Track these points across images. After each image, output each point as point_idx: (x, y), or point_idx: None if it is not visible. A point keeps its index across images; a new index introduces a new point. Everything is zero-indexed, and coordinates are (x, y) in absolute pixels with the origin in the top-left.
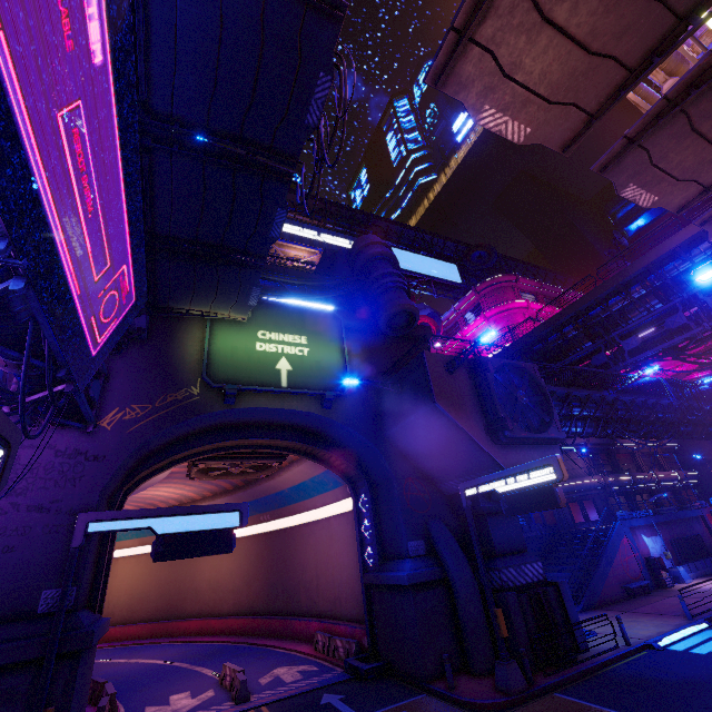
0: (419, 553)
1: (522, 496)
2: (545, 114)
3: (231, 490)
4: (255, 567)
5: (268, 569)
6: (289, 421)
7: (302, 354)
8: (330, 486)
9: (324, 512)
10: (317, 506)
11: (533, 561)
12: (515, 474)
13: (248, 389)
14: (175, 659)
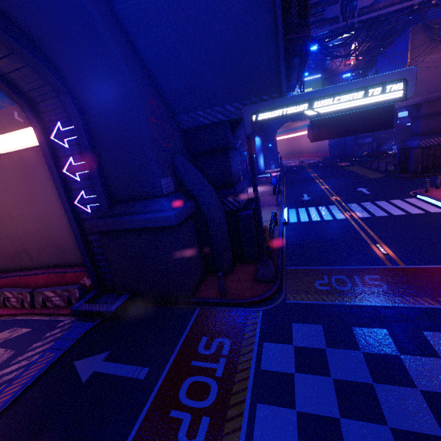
0: (170, 190)
1: (345, 119)
2: None
3: None
4: None
5: None
6: None
7: None
8: None
9: None
10: None
11: (246, 186)
12: (344, 92)
13: None
14: None
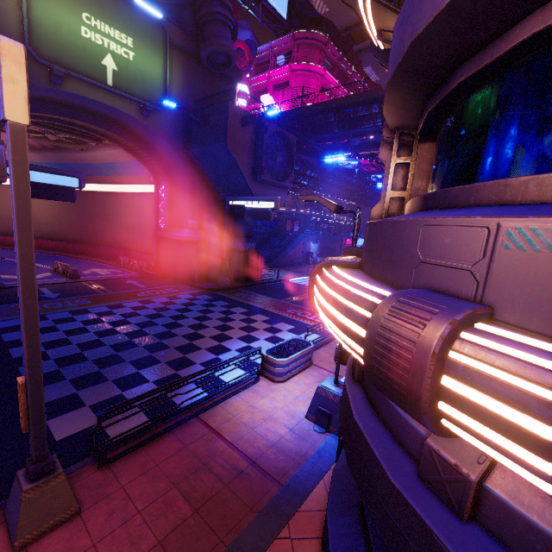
0: (194, 227)
1: (256, 212)
2: (339, 6)
3: (39, 148)
4: (66, 212)
5: (79, 215)
6: (111, 115)
7: (127, 57)
8: (138, 173)
9: (129, 188)
10: (124, 183)
11: (252, 242)
12: (257, 200)
13: (75, 76)
14: (4, 256)
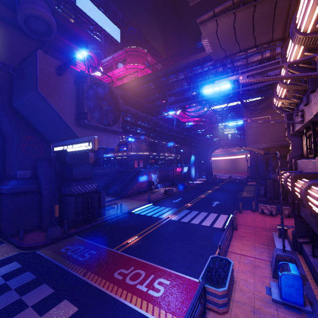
0: (26, 177)
1: (76, 155)
2: None
3: None
4: None
5: None
6: None
7: None
8: None
9: None
10: None
11: (93, 183)
12: (76, 143)
13: None
14: None
